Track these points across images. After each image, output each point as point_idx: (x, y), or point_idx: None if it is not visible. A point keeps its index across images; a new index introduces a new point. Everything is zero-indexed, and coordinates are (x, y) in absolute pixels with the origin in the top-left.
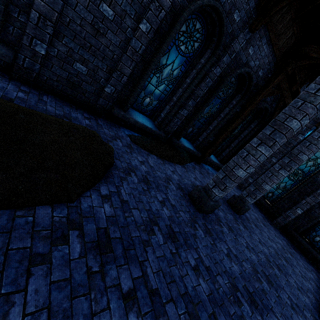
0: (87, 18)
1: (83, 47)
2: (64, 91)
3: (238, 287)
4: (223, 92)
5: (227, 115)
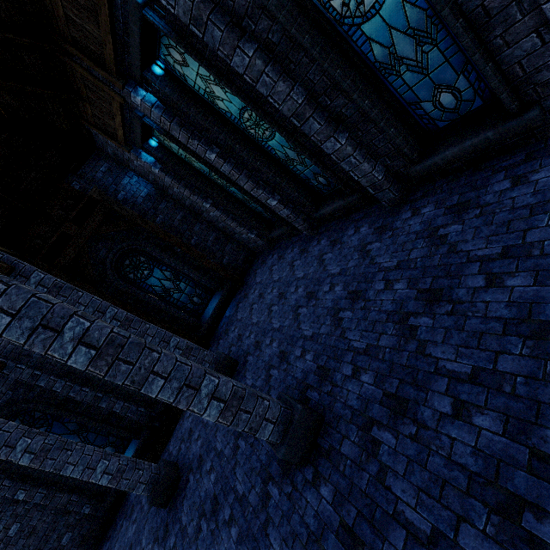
0: (23, 543)
1: (47, 540)
2: (90, 547)
3: None
4: None
5: None
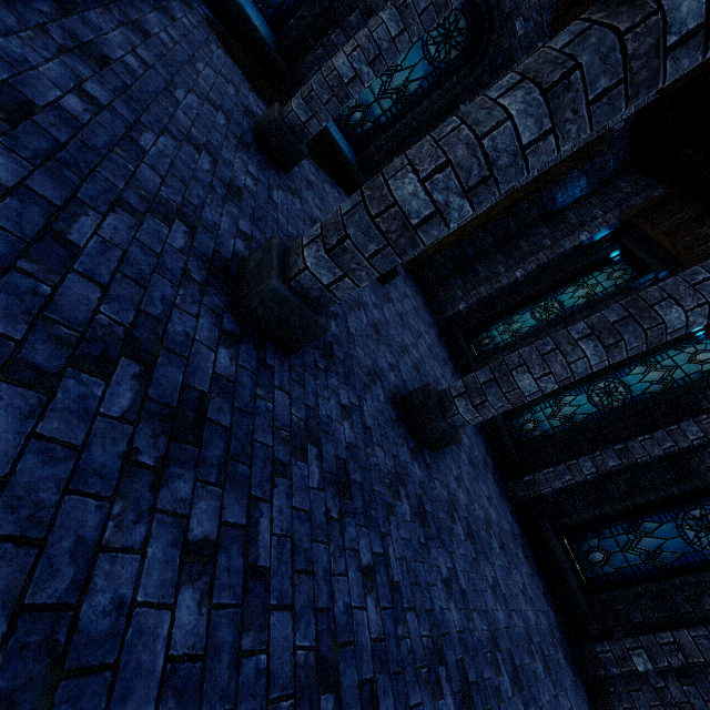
0: None
1: None
2: None
3: (218, 163)
4: (438, 49)
5: (434, 104)
